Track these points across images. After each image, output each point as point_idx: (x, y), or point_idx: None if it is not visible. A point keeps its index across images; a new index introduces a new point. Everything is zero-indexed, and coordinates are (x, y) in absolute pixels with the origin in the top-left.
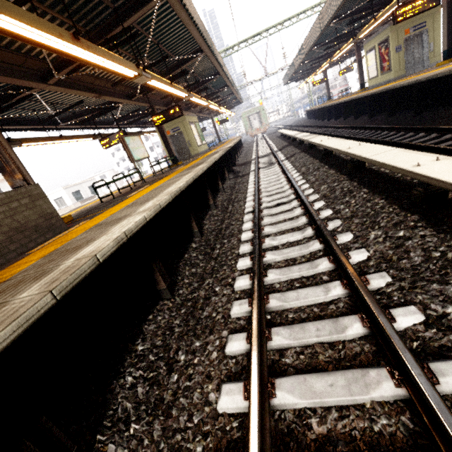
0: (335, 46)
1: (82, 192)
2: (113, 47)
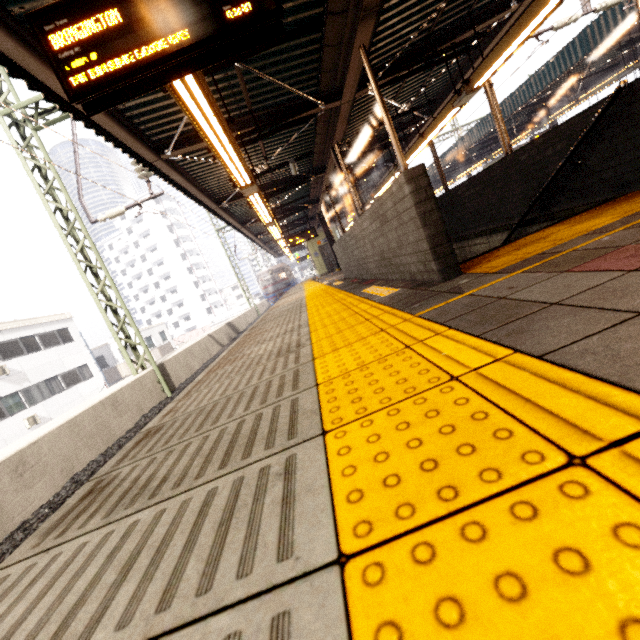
0: (455, 170)
1: (154, 338)
2: (386, 147)
